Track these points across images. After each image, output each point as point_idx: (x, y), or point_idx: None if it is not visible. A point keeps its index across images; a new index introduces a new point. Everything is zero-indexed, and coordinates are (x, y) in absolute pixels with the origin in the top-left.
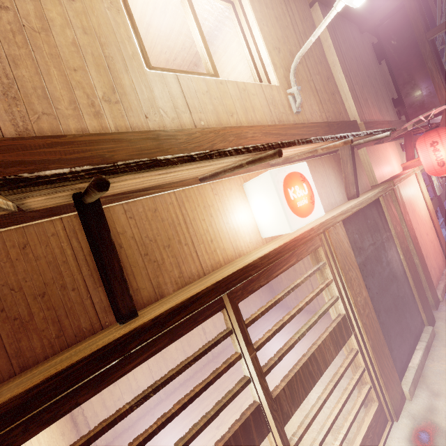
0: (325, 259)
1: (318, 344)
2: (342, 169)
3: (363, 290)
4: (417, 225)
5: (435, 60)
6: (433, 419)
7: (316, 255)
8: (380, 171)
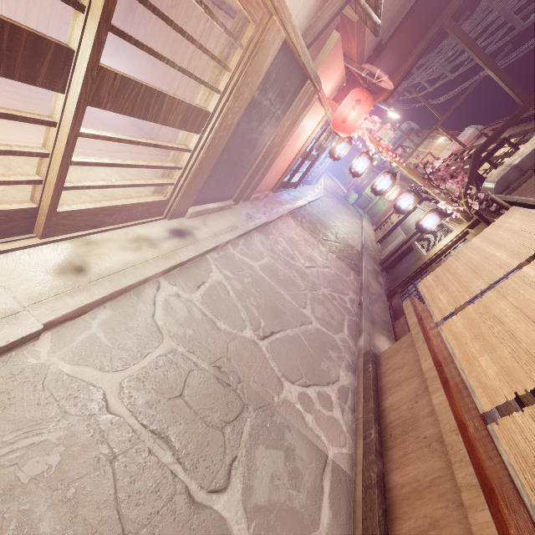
0: (245, 44)
1: (174, 96)
2: (324, 7)
3: (237, 117)
4: (290, 145)
5: (425, 47)
6: (194, 231)
7: (240, 34)
8: (321, 75)
